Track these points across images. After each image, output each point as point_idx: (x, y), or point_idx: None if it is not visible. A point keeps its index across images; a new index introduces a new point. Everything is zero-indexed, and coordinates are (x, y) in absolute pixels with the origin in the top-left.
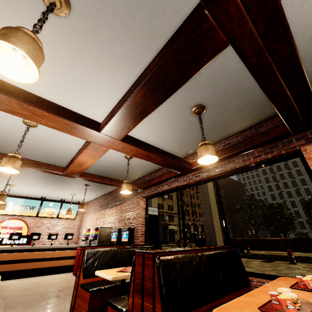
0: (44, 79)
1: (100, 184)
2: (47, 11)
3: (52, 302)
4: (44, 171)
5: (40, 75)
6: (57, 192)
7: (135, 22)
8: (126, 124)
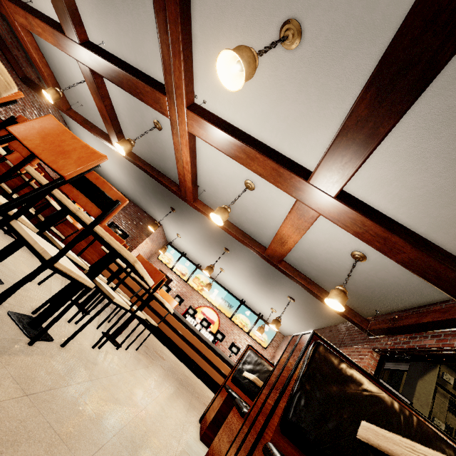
0: (268, 128)
1: (309, 303)
2: (276, 41)
3: (198, 400)
4: (247, 245)
5: (266, 123)
6: (257, 297)
7: (376, 14)
8: (345, 163)
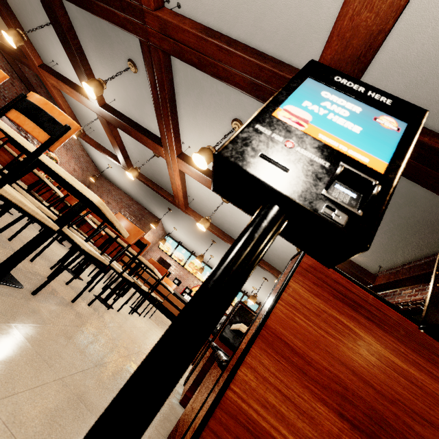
0: None
1: None
2: (228, 134)
3: None
4: (226, 241)
5: None
6: None
7: None
8: None
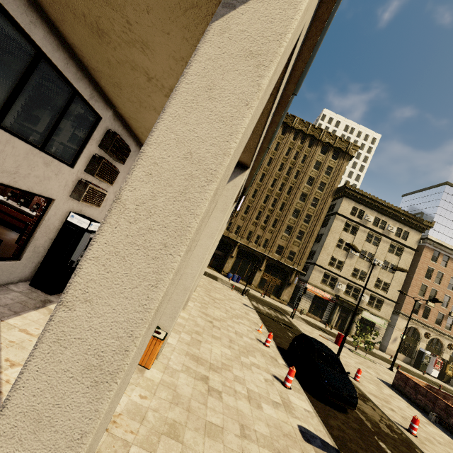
0: None
1: None
2: None
3: None
4: None
5: None
6: None
7: None
8: None
